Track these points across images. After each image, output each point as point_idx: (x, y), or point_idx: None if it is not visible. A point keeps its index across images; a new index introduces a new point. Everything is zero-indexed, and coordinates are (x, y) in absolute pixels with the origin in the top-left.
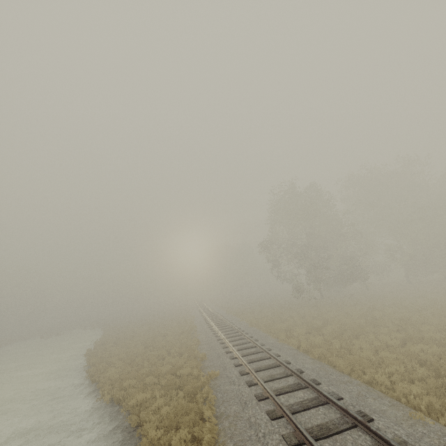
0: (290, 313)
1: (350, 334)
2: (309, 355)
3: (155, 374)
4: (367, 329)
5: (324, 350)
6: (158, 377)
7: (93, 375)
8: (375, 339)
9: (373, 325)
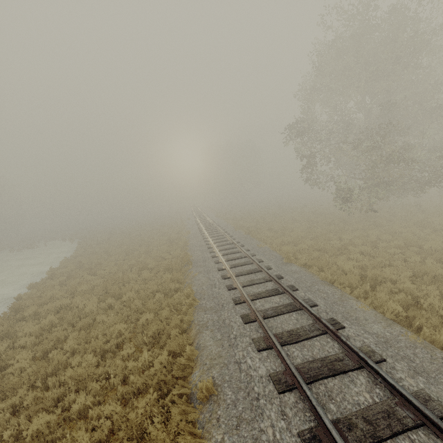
0: (340, 234)
1: None
2: None
3: None
4: None
5: None
6: None
7: None
8: None
9: None
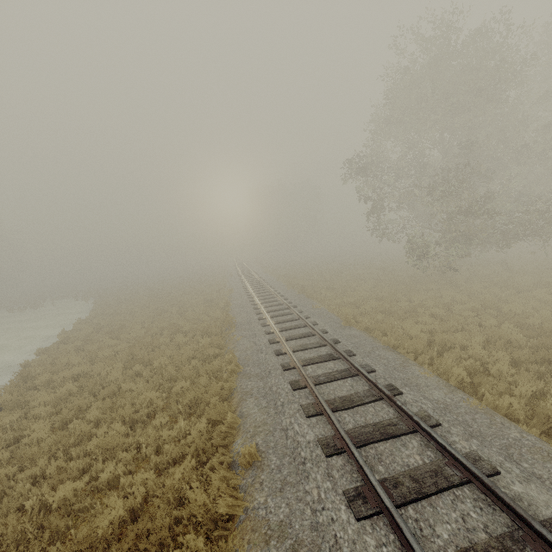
0: (410, 295)
1: None
2: None
3: (78, 549)
4: None
5: None
6: (93, 550)
7: None
8: None
9: None
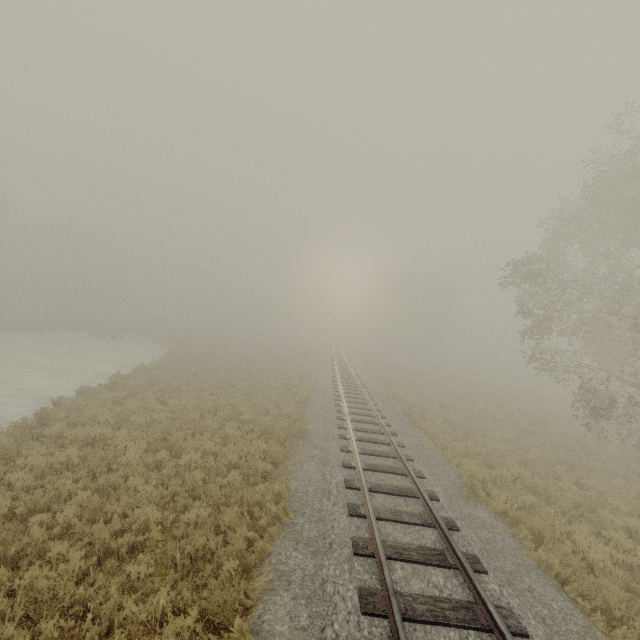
0: (579, 474)
1: None
2: None
3: None
4: None
5: None
6: None
7: None
8: None
9: None
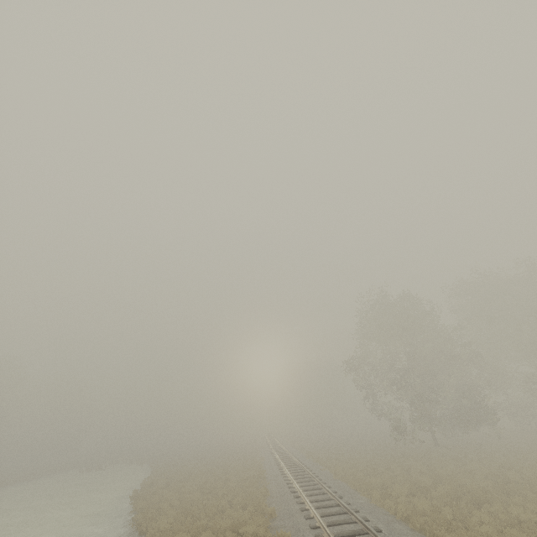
0: (390, 464)
1: (469, 501)
2: (409, 524)
3: (213, 529)
4: (495, 496)
5: (430, 520)
6: (216, 534)
7: (140, 523)
8: (504, 510)
9: (503, 491)
